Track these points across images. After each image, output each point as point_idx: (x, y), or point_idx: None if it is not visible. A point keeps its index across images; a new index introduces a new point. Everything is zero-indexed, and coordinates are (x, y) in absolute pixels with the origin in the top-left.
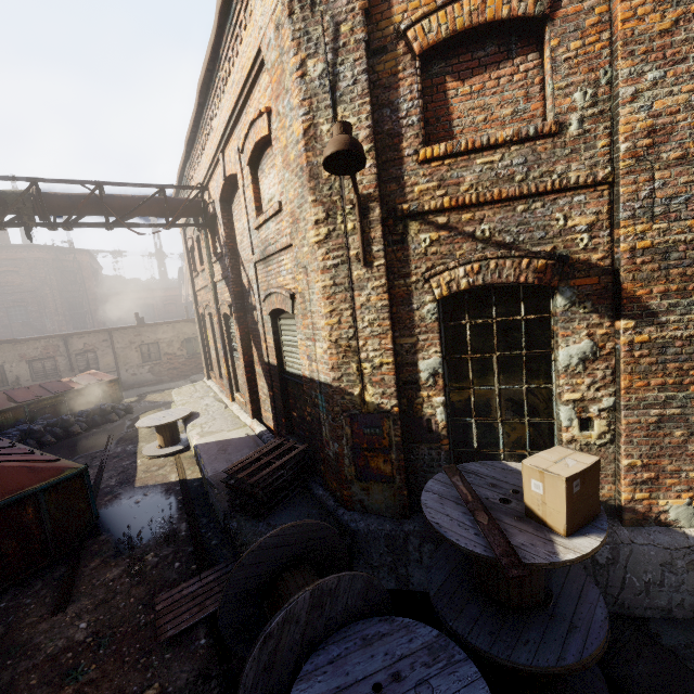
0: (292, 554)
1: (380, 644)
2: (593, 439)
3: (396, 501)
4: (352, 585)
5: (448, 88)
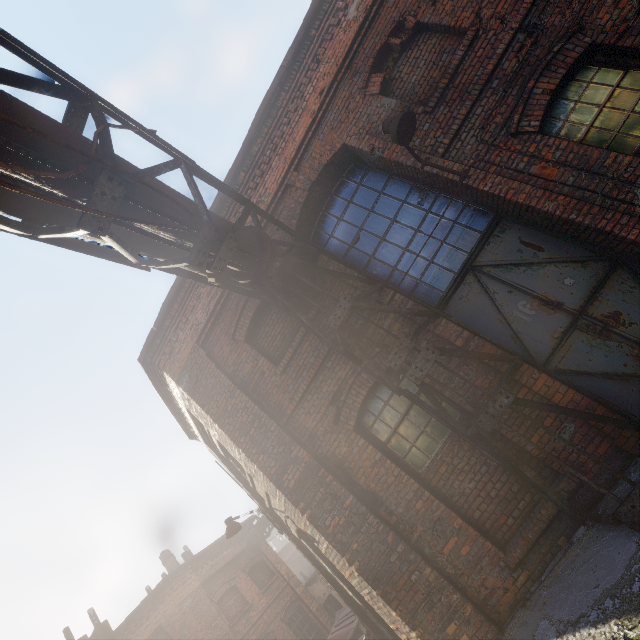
0: None
1: None
2: None
3: None
4: None
5: None
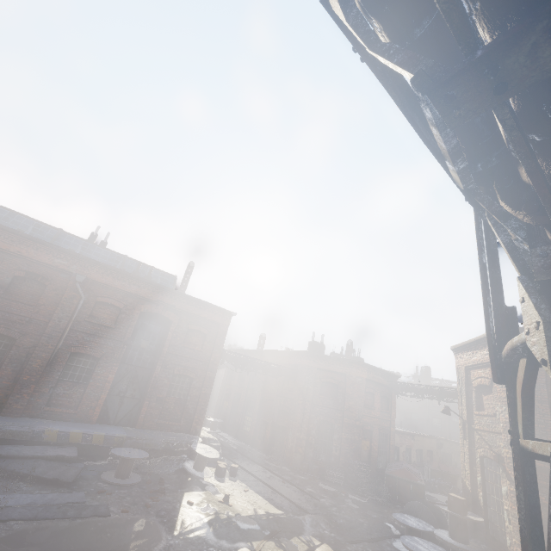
0: (431, 511)
1: (425, 523)
2: (511, 529)
3: (471, 528)
4: (428, 511)
5: (482, 396)
